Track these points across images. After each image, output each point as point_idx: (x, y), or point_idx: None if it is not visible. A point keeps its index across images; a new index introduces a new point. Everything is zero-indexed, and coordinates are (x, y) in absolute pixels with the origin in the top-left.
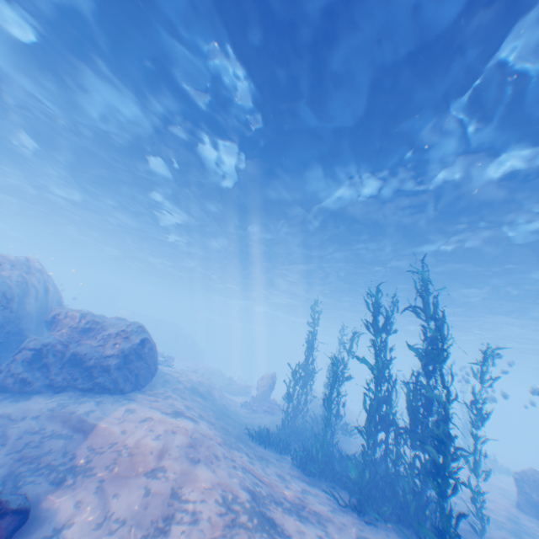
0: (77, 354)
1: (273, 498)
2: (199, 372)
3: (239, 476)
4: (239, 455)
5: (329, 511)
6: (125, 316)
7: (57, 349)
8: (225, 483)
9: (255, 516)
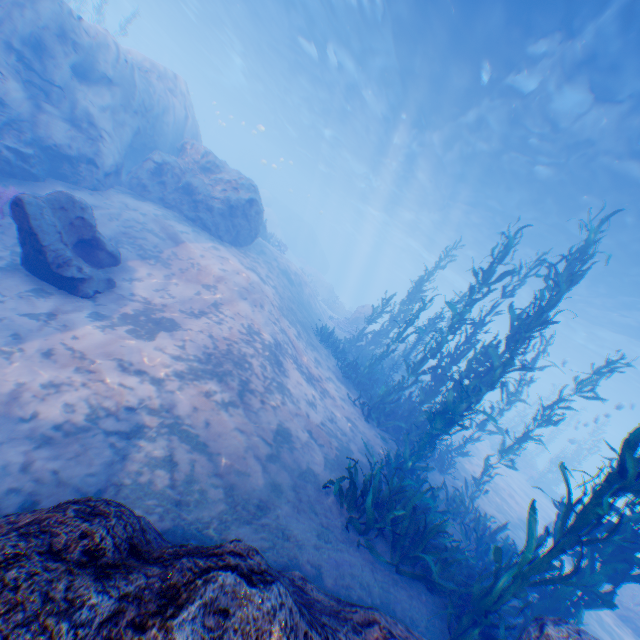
0: (190, 186)
1: (294, 359)
2: (310, 280)
3: (274, 329)
4: (288, 326)
5: (338, 397)
6: (263, 196)
7: (175, 174)
8: (258, 324)
9: (267, 350)
